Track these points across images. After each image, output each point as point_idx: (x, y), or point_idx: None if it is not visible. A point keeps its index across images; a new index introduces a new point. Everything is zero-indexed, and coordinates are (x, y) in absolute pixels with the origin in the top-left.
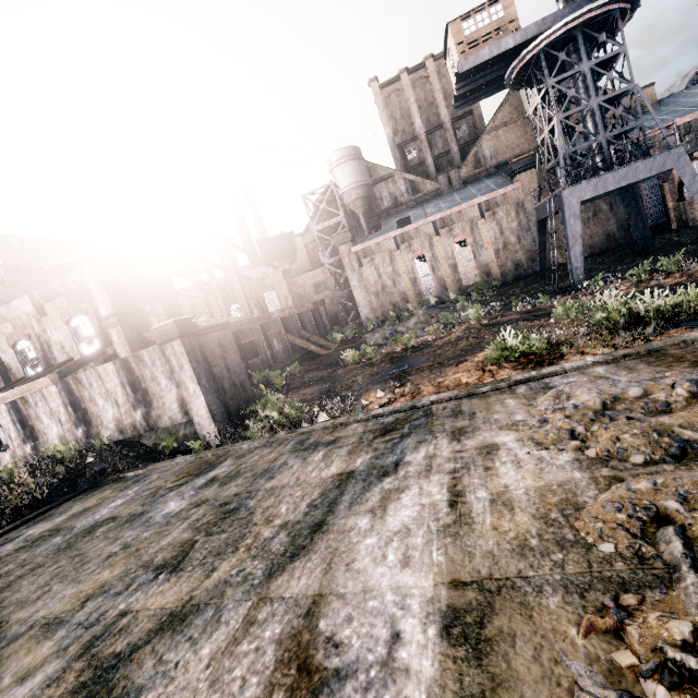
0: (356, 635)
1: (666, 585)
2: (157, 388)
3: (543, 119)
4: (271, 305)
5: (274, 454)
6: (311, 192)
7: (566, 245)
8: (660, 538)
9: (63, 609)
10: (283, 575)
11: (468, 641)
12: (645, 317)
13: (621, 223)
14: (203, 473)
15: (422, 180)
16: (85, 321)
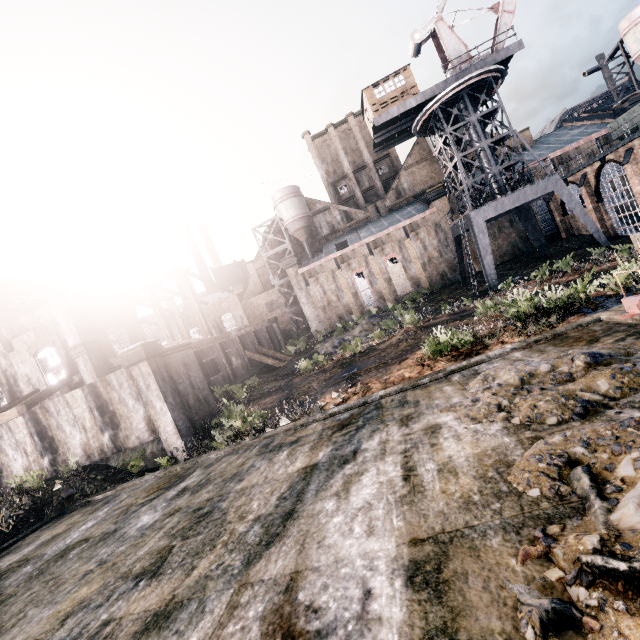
0: (332, 599)
1: (581, 513)
2: (125, 410)
3: (447, 158)
4: (228, 326)
5: (241, 459)
6: (259, 225)
7: (479, 256)
8: (573, 477)
9: (42, 630)
10: (260, 561)
11: (429, 585)
12: (548, 309)
13: (521, 235)
14: (173, 486)
15: (354, 210)
16: (52, 352)
